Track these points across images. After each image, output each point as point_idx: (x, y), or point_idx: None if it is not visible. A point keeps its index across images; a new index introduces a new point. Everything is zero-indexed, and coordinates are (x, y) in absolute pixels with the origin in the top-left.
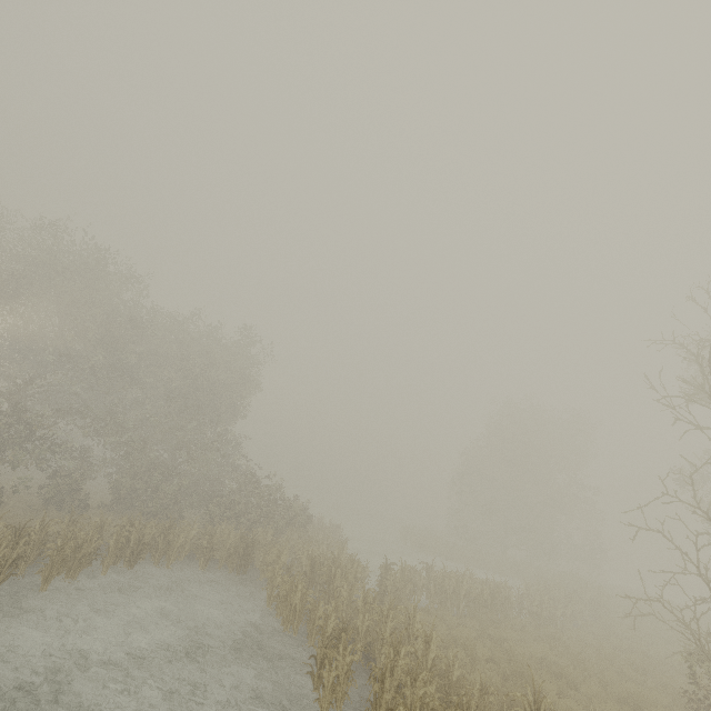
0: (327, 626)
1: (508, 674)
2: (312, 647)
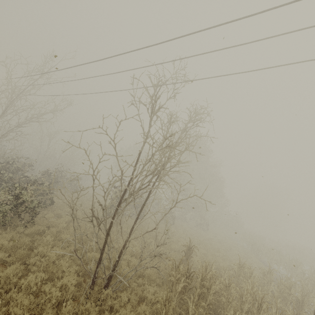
0: None
1: None
2: None
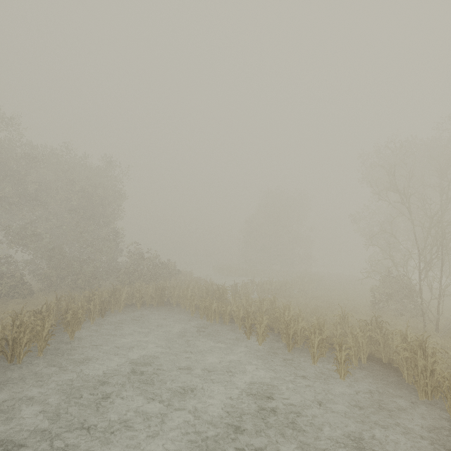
0: (240, 314)
1: (309, 313)
2: (229, 325)
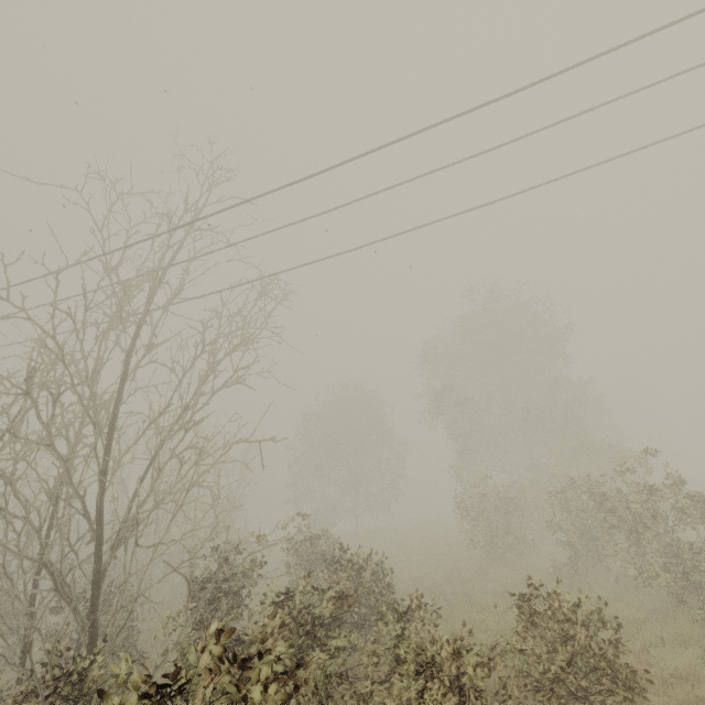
0: None
1: None
2: None
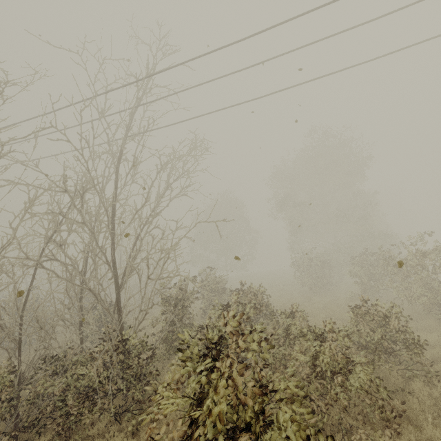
0: None
1: None
2: None
